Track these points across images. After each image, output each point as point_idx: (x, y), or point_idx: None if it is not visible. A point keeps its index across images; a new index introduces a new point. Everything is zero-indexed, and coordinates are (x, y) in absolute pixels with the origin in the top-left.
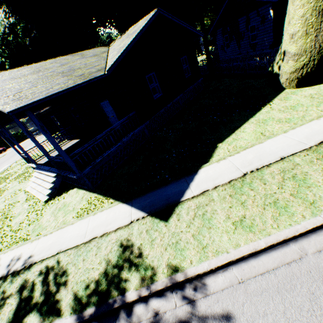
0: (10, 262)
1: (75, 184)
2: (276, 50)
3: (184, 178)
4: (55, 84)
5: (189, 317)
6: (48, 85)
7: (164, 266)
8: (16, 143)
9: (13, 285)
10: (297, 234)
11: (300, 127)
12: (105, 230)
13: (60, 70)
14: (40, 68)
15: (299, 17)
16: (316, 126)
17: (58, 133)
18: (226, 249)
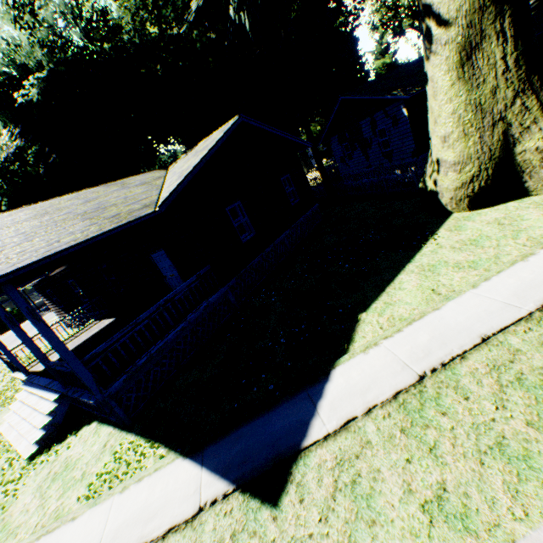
0: None
1: (95, 413)
2: (422, 158)
3: (305, 391)
4: (67, 234)
5: None
6: (54, 236)
7: None
8: None
9: None
10: None
11: (497, 277)
12: (142, 537)
13: (82, 210)
14: (48, 209)
15: (448, 115)
16: (525, 272)
17: (77, 309)
18: None
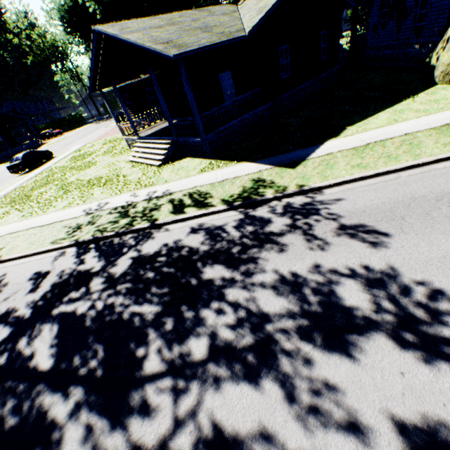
0: (148, 194)
1: (187, 156)
2: None
3: (310, 148)
4: (200, 38)
5: (311, 202)
6: (194, 38)
7: (293, 185)
8: (124, 106)
9: (162, 201)
10: (398, 169)
11: (433, 115)
12: (236, 176)
13: (196, 26)
14: (171, 21)
15: None
16: (449, 114)
17: (155, 109)
18: (343, 176)
